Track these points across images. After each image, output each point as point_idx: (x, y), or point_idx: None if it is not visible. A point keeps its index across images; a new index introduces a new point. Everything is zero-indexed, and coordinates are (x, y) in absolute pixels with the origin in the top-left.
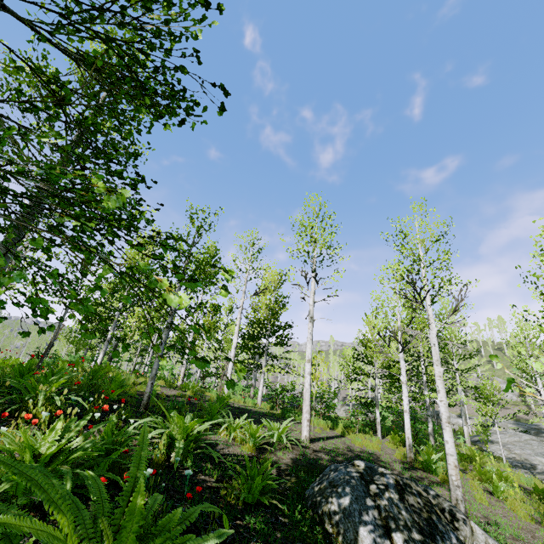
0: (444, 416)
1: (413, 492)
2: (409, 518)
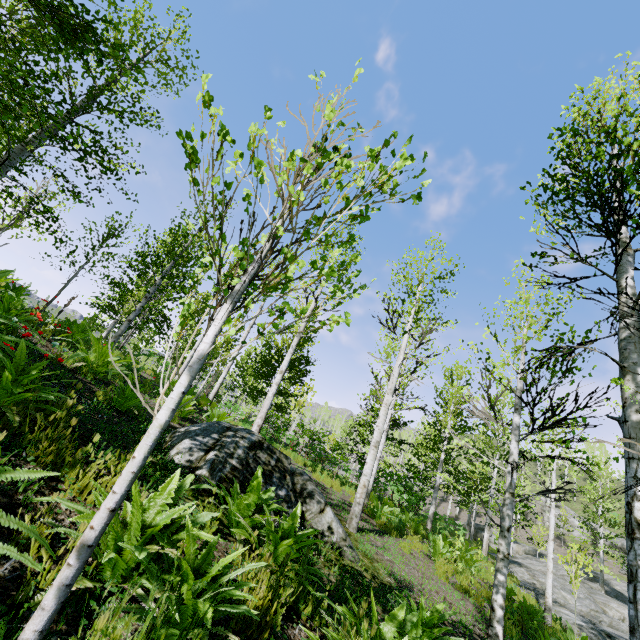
0: (374, 440)
1: (272, 456)
2: (241, 455)
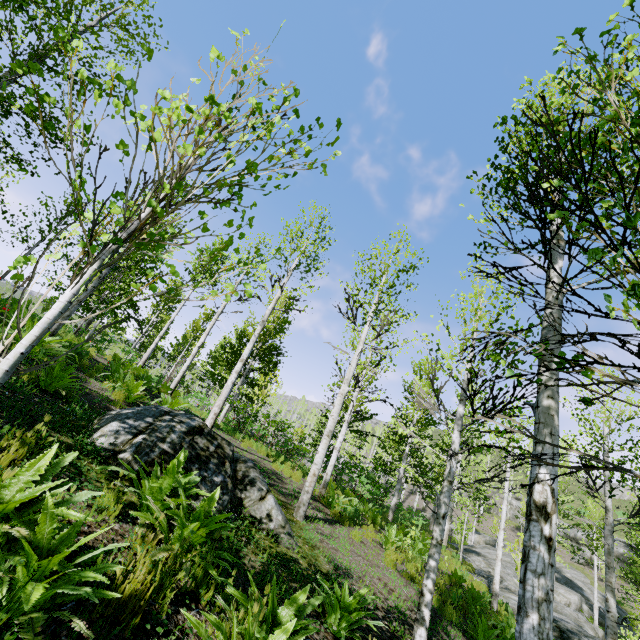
0: (327, 430)
1: (213, 442)
2: (175, 440)
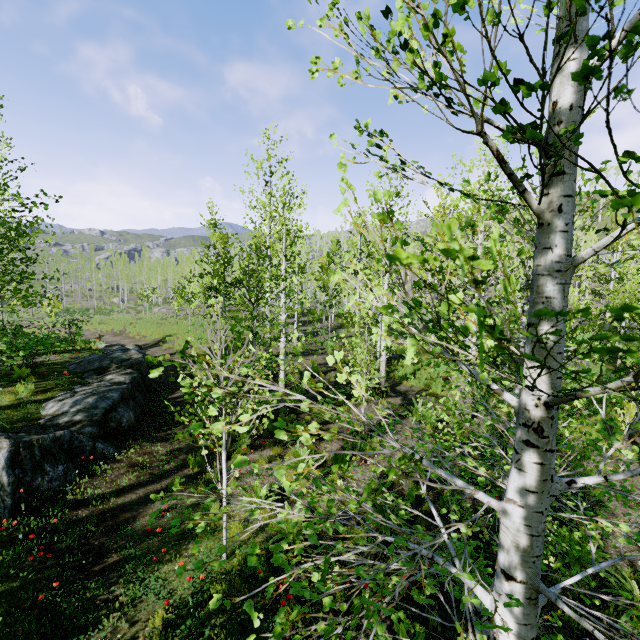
0: None
1: None
2: None
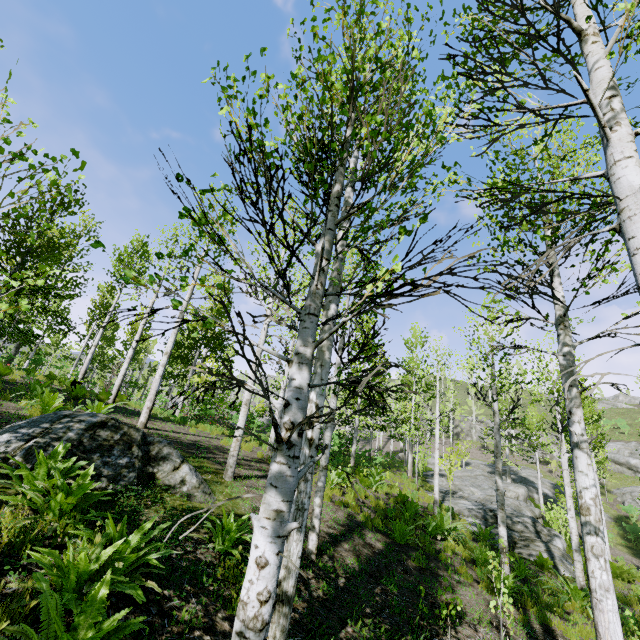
0: (245, 399)
1: (118, 432)
2: (72, 437)
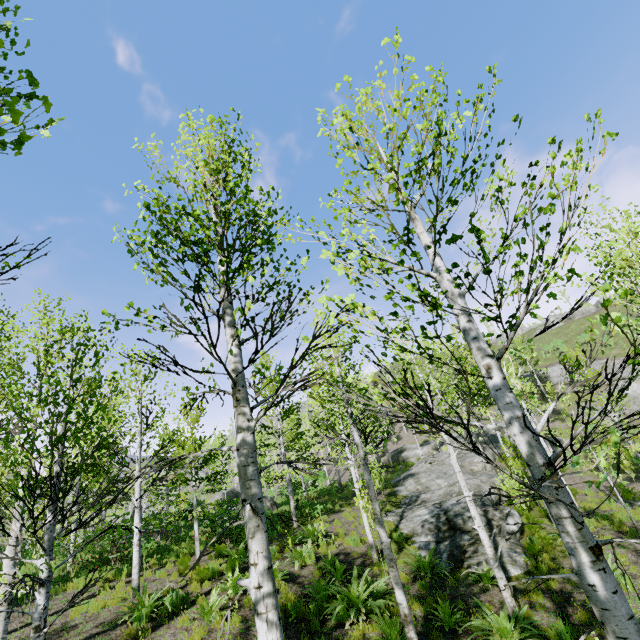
0: None
1: None
2: None
